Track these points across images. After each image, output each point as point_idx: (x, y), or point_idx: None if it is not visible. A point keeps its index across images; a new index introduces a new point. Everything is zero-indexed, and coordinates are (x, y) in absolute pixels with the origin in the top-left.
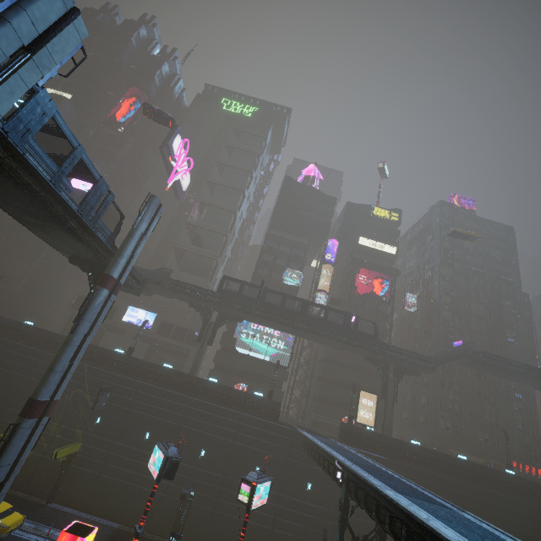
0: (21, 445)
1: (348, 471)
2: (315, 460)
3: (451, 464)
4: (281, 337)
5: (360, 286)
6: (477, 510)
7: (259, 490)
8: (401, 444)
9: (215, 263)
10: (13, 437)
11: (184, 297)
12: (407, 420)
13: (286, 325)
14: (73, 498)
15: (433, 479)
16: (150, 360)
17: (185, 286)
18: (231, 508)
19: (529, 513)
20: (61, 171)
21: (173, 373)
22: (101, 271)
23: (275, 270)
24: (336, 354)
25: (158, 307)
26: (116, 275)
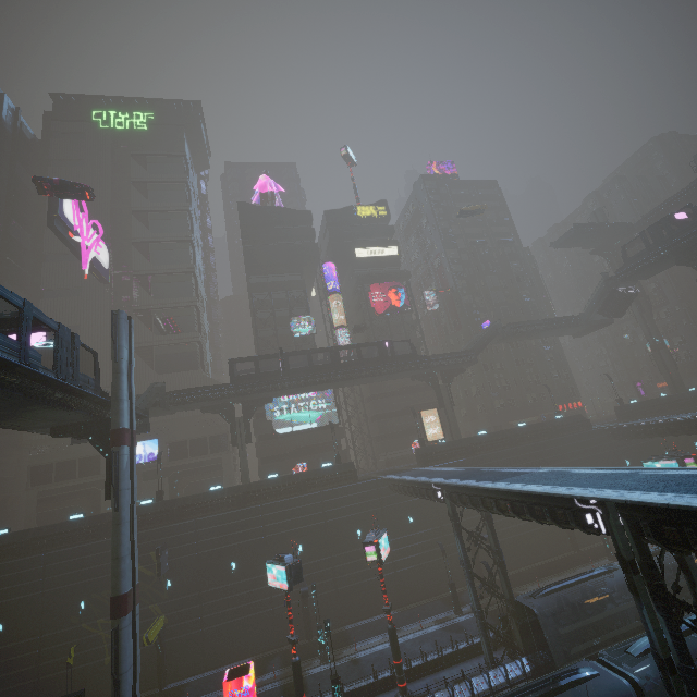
0: (131, 644)
1: (448, 487)
2: (411, 494)
3: (516, 435)
4: (318, 396)
5: (377, 305)
6: (545, 461)
7: (381, 544)
8: (472, 440)
9: (199, 345)
10: (120, 641)
11: (193, 406)
12: (467, 415)
13: (323, 383)
14: (186, 668)
15: (506, 455)
16: (179, 493)
17: (189, 393)
18: (351, 578)
19: (581, 441)
20: (23, 344)
21: (227, 492)
22: (104, 429)
23: (278, 324)
24: (381, 387)
25: (152, 430)
26: (126, 424)
